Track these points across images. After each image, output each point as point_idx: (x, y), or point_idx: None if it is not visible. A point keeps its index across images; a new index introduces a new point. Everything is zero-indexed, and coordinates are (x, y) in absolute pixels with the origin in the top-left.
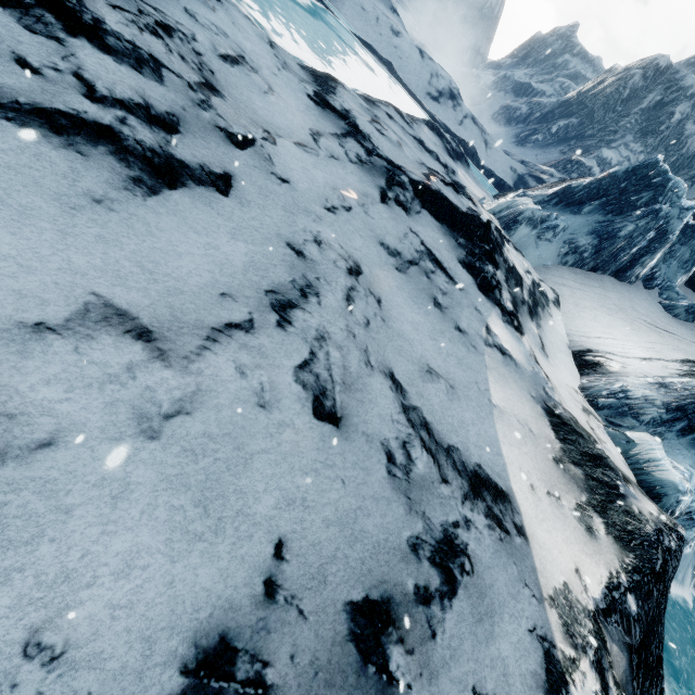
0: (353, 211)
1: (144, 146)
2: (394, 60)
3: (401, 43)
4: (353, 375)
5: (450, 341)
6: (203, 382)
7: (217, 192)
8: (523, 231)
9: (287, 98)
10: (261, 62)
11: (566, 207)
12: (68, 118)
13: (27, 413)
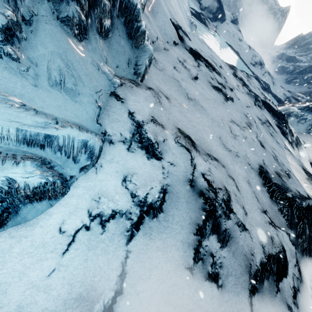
0: (250, 107)
1: (224, 92)
2: (238, 50)
3: (242, 44)
4: (263, 141)
5: (275, 144)
6: (246, 134)
7: (232, 102)
8: (292, 119)
9: (229, 75)
10: (222, 65)
11: (311, 112)
12: (217, 88)
13: (235, 131)
